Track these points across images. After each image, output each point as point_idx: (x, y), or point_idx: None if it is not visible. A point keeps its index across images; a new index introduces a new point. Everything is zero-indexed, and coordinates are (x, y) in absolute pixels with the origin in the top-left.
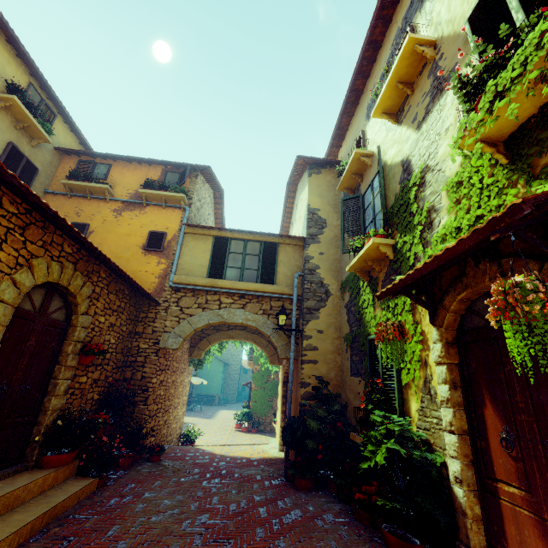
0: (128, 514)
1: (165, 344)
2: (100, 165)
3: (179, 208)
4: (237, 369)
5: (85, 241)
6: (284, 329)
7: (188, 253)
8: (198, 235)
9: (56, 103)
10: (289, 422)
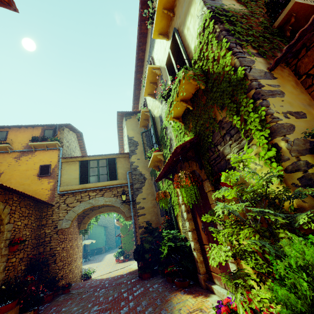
0: None
1: (61, 227)
2: (0, 132)
3: (56, 149)
4: (113, 228)
5: (2, 186)
6: (126, 202)
7: (66, 173)
8: (70, 162)
9: None
10: (136, 248)
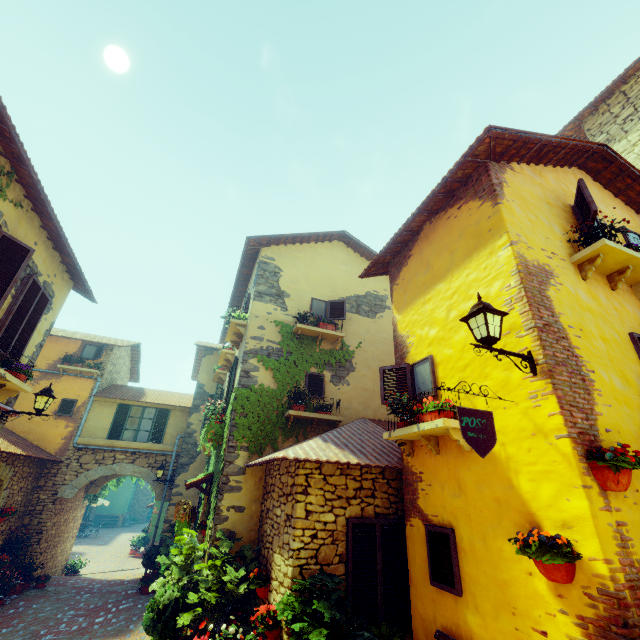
0: (24, 614)
1: (63, 495)
2: None
3: (92, 378)
4: None
5: (19, 455)
6: (161, 480)
7: (94, 417)
8: (105, 401)
9: None
10: (150, 550)
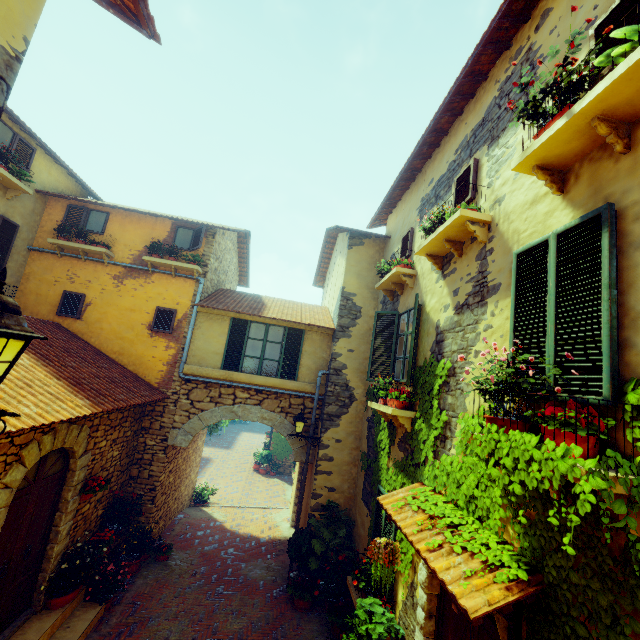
0: None
1: (174, 442)
2: (95, 213)
3: (192, 279)
4: None
5: (78, 417)
6: (301, 436)
7: (201, 336)
8: (213, 314)
9: (34, 138)
10: (296, 536)
